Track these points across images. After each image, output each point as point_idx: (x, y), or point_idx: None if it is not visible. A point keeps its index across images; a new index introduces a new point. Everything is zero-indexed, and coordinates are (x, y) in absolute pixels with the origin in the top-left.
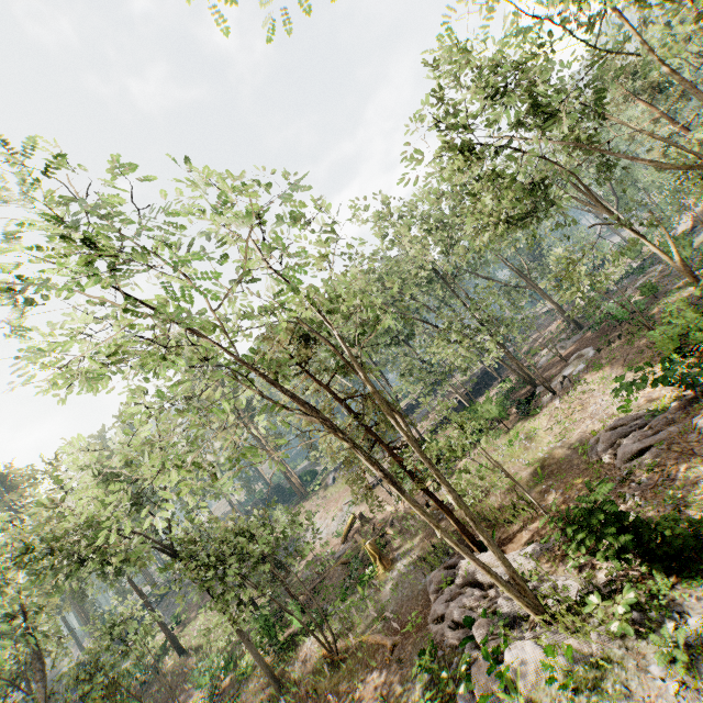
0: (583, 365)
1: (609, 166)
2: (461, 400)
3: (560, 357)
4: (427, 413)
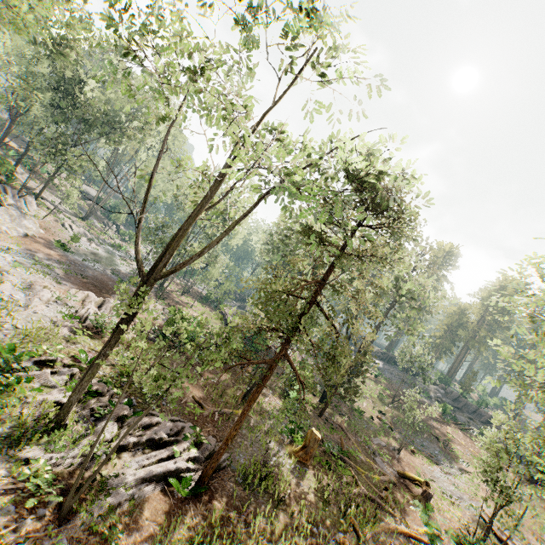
0: None
1: None
2: None
3: None
4: None
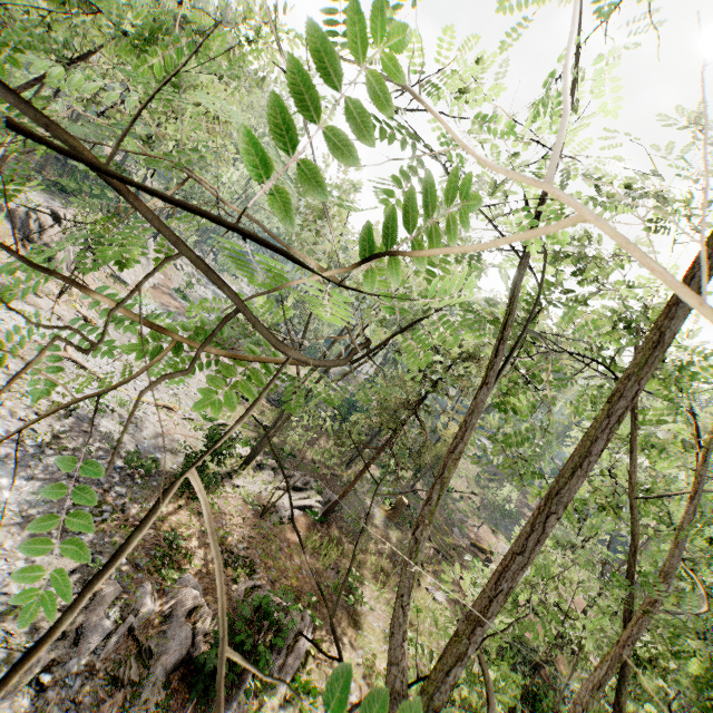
0: None
1: None
2: None
3: None
4: None
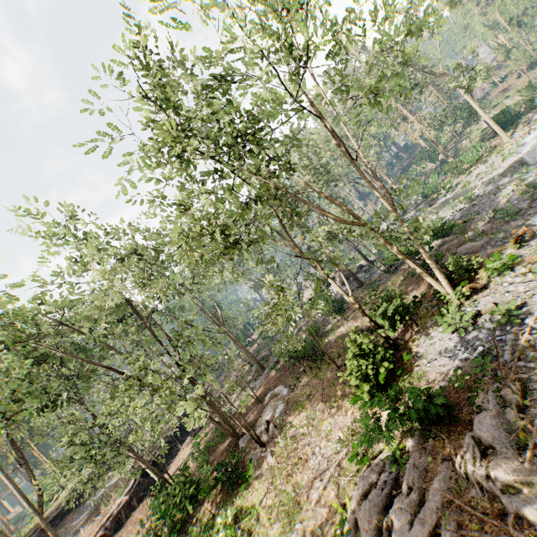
0: (282, 405)
1: (299, 213)
2: (149, 472)
3: (256, 399)
4: (100, 501)
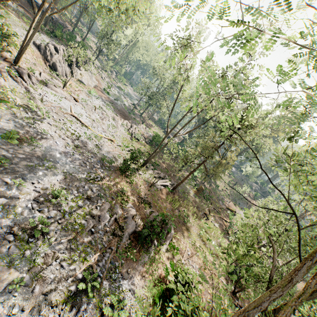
0: None
1: None
2: None
3: None
4: None
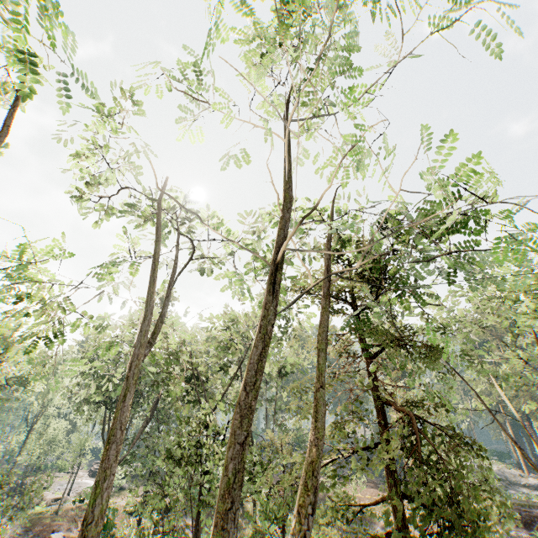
0: None
1: None
2: None
3: None
4: None
